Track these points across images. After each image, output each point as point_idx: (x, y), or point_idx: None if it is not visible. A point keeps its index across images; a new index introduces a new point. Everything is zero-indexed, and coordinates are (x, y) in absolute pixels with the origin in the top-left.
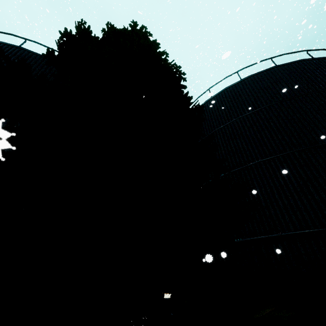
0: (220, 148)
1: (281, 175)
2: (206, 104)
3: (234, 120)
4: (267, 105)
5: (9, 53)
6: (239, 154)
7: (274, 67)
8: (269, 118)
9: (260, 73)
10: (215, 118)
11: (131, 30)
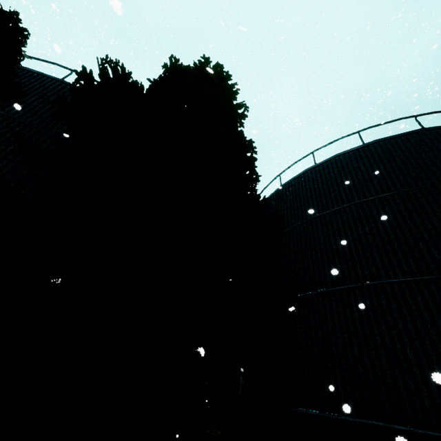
0: (319, 247)
1: (421, 316)
2: (306, 174)
3: (346, 206)
4: (403, 189)
5: (46, 88)
6: (349, 262)
7: (420, 130)
8: (405, 212)
9: (394, 137)
10: (317, 198)
11: (201, 68)
